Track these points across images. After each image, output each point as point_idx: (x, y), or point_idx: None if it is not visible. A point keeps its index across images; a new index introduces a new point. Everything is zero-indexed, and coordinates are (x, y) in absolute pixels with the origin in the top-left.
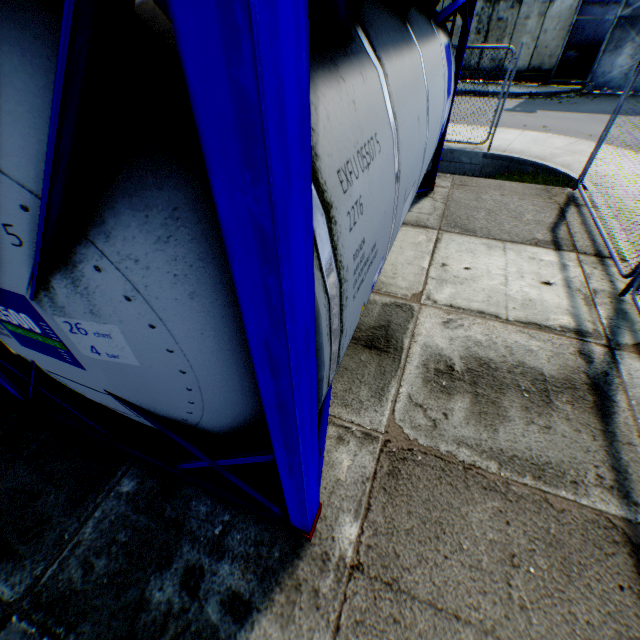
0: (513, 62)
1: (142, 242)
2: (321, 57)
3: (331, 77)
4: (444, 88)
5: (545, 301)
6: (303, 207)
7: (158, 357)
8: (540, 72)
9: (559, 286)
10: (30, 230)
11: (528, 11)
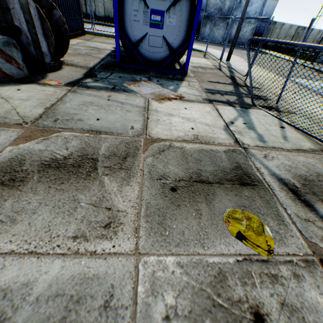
0: None
1: (184, 3)
2: None
3: None
4: None
5: (207, 63)
6: None
7: (178, 23)
8: None
9: (209, 62)
10: (172, 0)
11: None
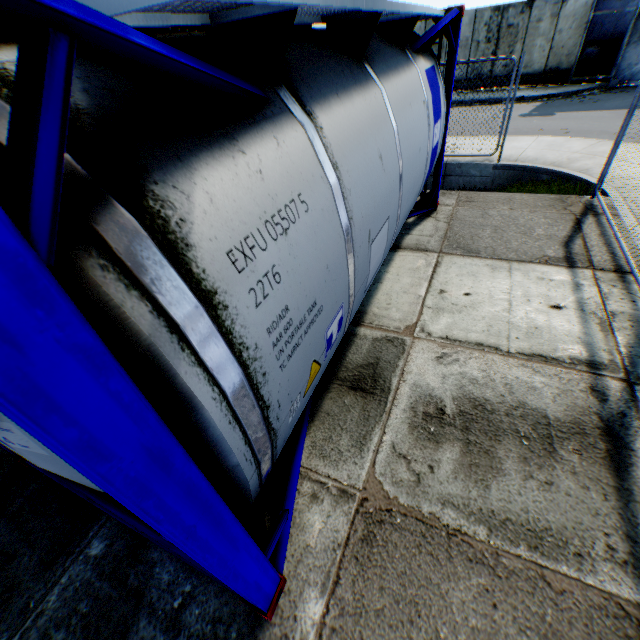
0: (528, 66)
1: None
2: (210, 135)
3: (222, 154)
4: (427, 113)
5: (553, 328)
6: (74, 351)
7: None
8: (558, 72)
9: (571, 310)
10: None
11: (539, 14)
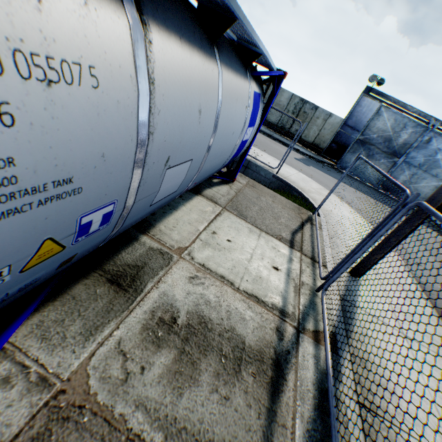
0: (306, 136)
1: None
2: None
3: None
4: (246, 115)
5: (270, 281)
6: None
7: None
8: (318, 147)
9: (283, 273)
10: None
11: (319, 114)
